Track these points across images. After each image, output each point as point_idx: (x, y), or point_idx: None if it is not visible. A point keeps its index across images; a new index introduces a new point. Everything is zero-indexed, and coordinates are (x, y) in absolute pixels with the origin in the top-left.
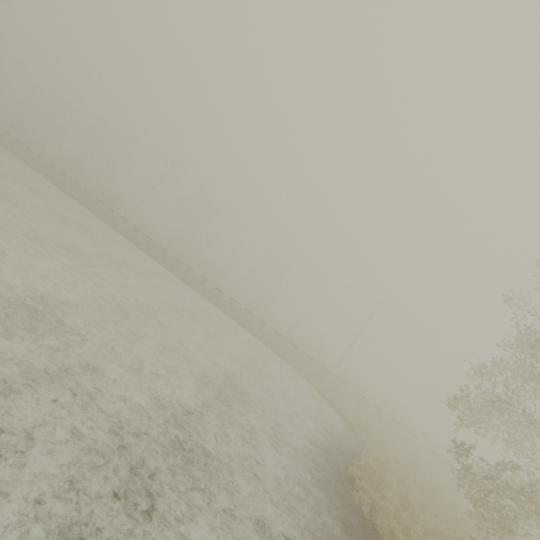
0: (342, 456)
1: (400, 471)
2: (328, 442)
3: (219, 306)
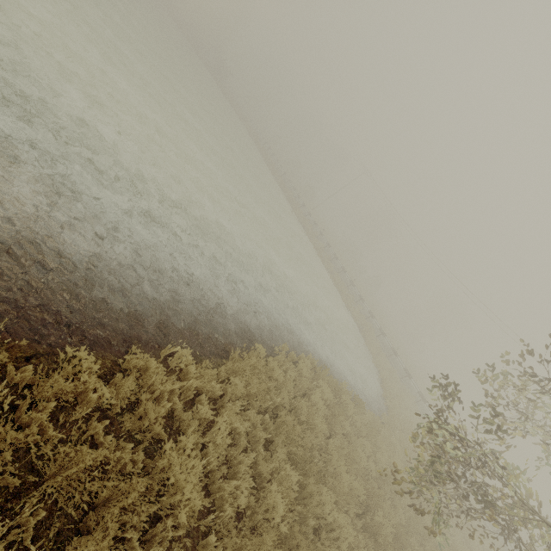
0: (321, 365)
1: (391, 449)
2: (319, 353)
3: (331, 274)
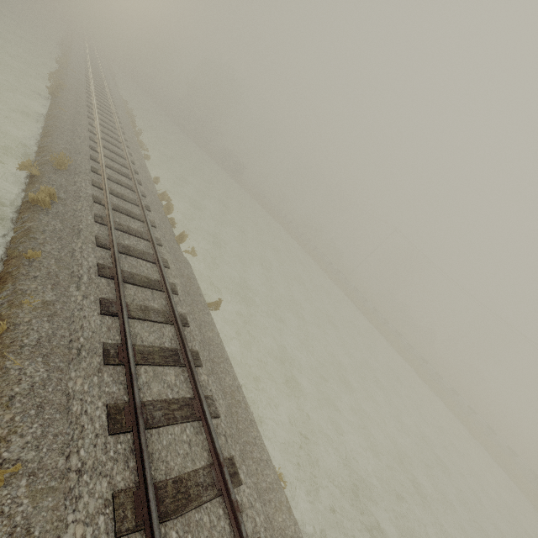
0: None
1: None
2: None
3: (443, 400)
